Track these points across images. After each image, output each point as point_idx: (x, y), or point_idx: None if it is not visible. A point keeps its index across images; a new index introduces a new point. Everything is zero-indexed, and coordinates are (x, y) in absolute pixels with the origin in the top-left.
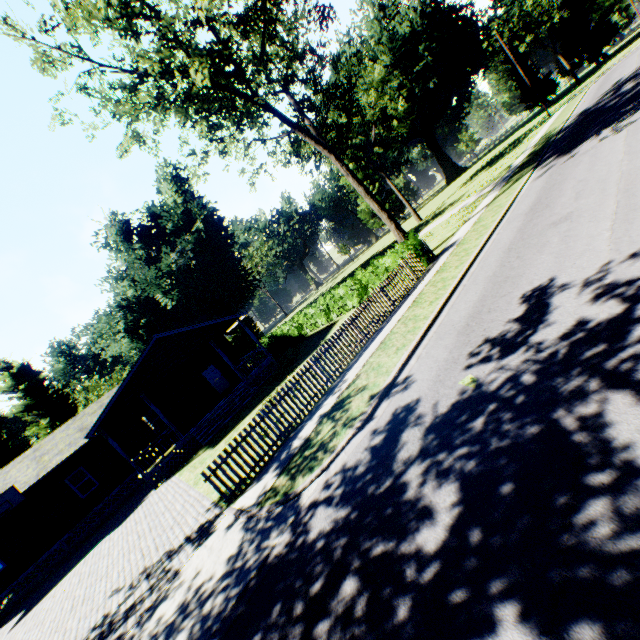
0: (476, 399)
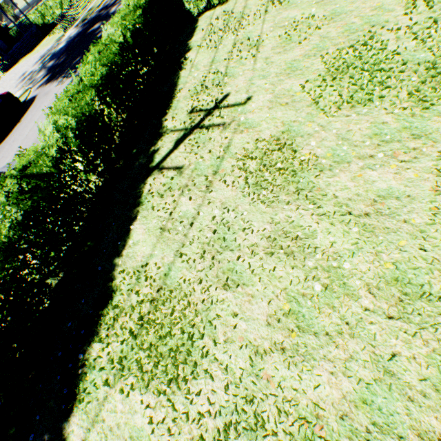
0: None
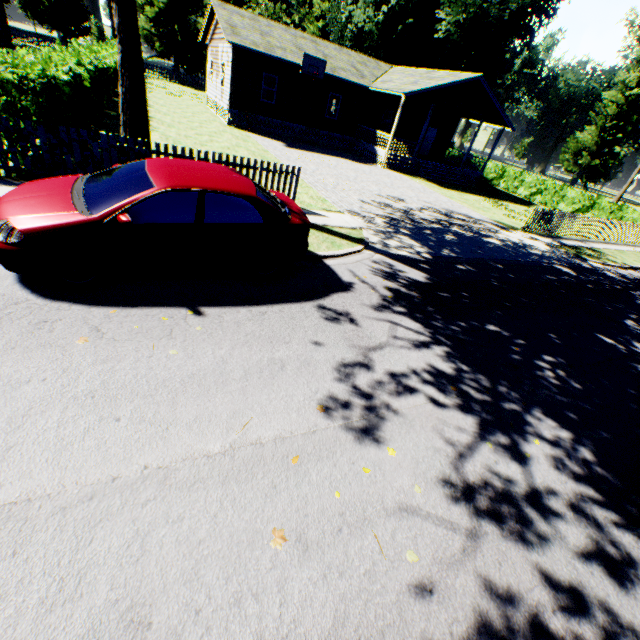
0: None
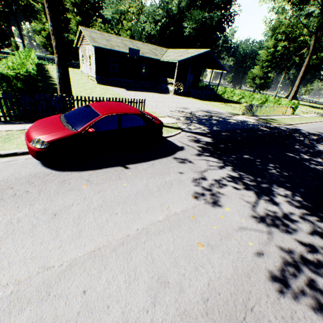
0: (318, 135)
